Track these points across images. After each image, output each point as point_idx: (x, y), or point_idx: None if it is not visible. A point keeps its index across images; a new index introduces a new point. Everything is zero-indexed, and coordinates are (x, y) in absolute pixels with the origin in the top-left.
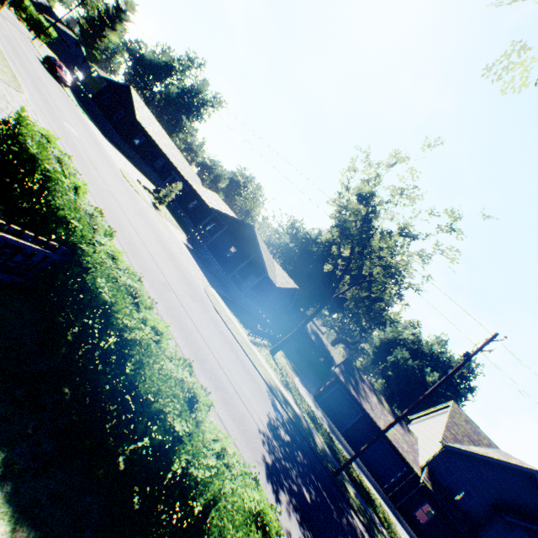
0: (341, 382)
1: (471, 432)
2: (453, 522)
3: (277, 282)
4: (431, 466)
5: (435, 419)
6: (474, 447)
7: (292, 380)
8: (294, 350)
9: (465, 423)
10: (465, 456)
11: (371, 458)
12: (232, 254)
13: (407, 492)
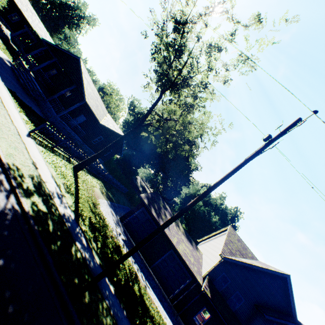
0: (146, 206)
1: (241, 248)
2: (224, 323)
3: (103, 122)
4: (211, 276)
5: (217, 239)
6: (244, 259)
7: (95, 197)
8: (122, 193)
9: (237, 241)
10: (238, 266)
11: (162, 271)
12: (67, 96)
13: (189, 299)
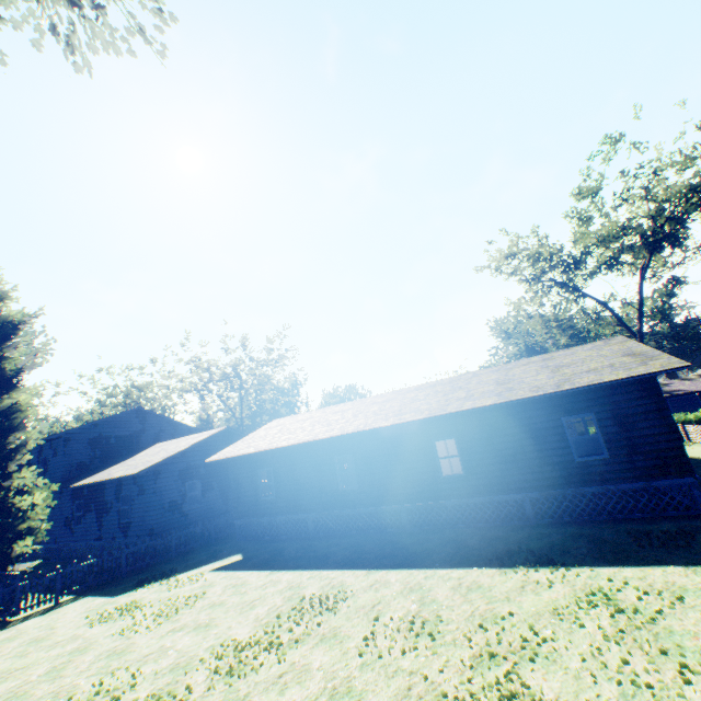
0: (666, 397)
1: None
2: None
3: None
4: None
5: None
6: None
7: None
8: None
9: None
10: None
11: None
12: None
13: None
